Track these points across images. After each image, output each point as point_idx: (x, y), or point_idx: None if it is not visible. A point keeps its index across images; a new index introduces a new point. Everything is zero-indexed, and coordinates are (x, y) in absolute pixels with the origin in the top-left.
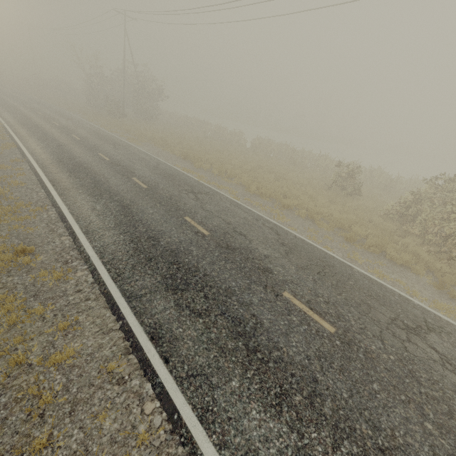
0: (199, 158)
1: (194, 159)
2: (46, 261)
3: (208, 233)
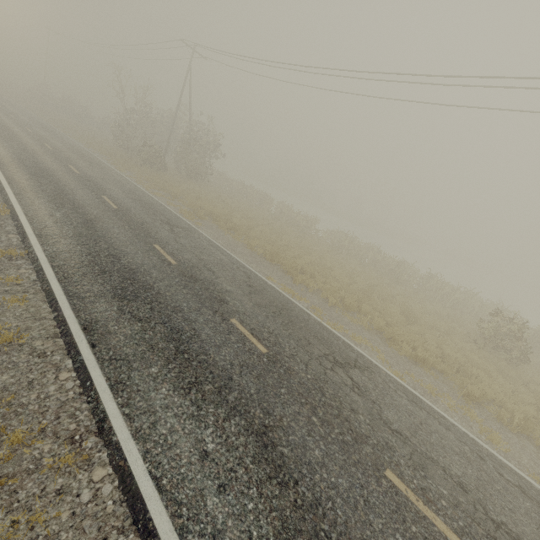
0: (294, 265)
1: (289, 268)
2: None
3: None
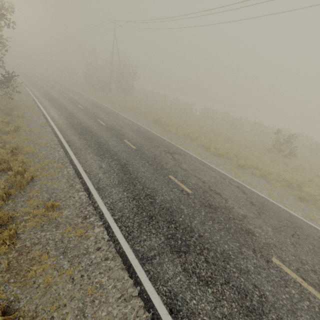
0: (167, 124)
1: (164, 125)
2: (70, 216)
3: (191, 191)
